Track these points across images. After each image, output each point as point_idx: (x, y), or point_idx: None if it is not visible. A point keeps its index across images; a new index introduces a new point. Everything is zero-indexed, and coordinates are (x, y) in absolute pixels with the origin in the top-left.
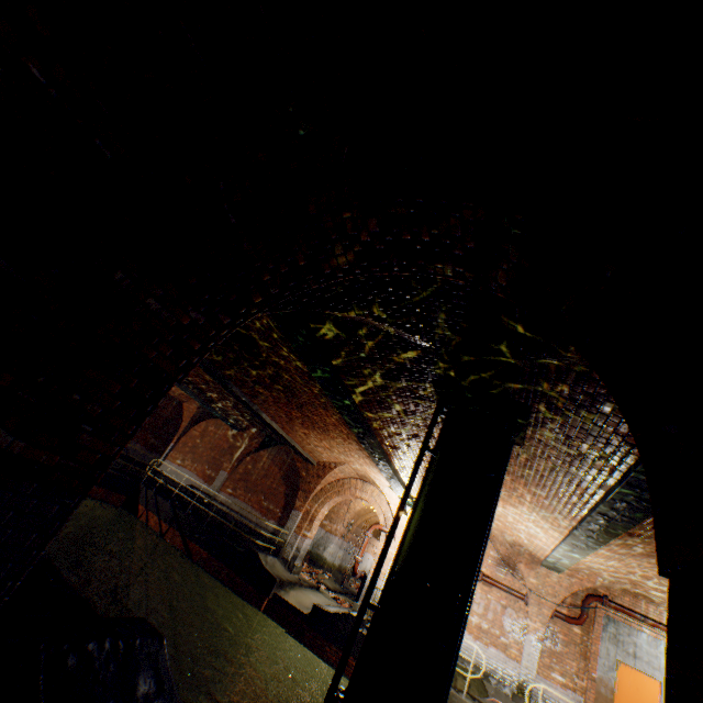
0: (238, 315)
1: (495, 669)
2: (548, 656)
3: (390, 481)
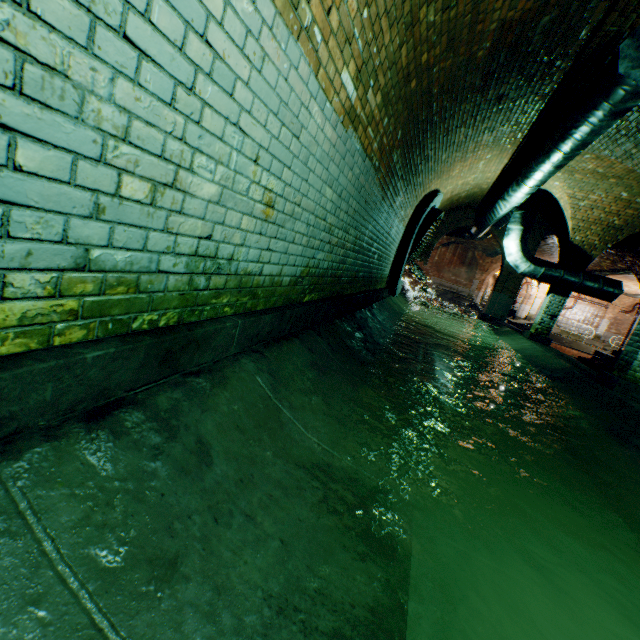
0: None
1: (585, 332)
2: (610, 325)
3: None
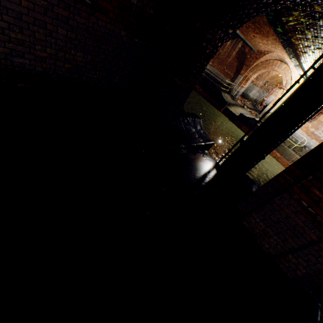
0: (235, 29)
1: (310, 146)
2: None
3: (295, 67)
